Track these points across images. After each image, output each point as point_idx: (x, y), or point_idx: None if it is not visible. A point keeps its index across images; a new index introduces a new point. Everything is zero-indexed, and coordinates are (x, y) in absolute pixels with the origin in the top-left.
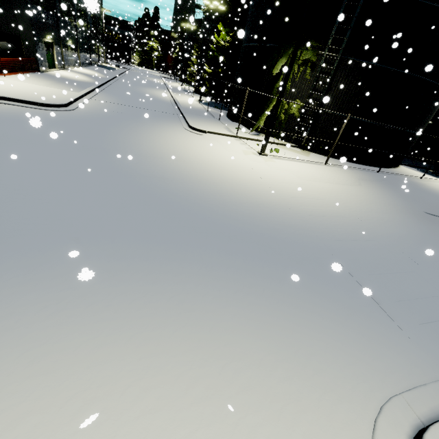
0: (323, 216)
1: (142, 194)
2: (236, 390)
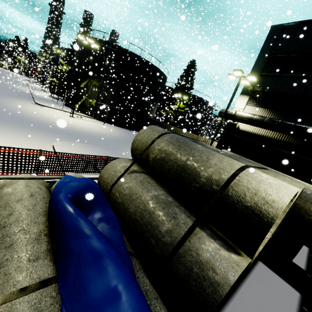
0: (82, 130)
1: (1, 112)
2: (22, 135)
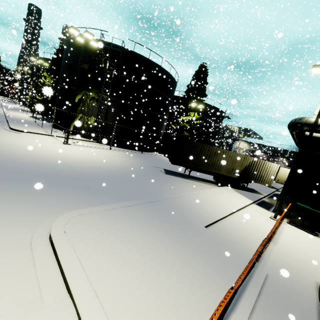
0: (88, 167)
1: None
2: None
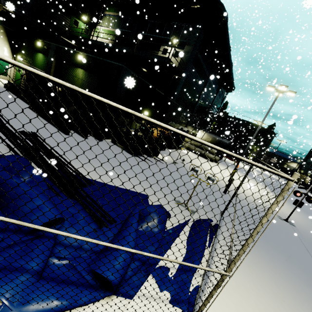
0: None
1: None
2: None
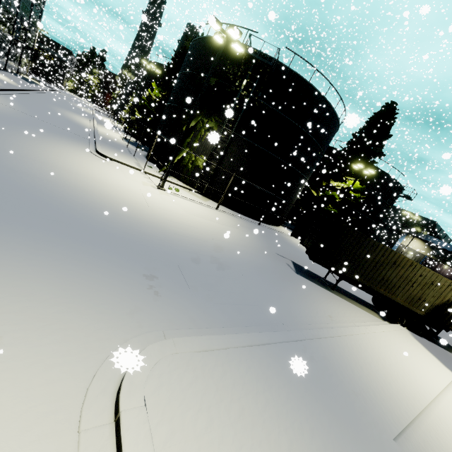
0: (187, 237)
1: None
2: (5, 311)
